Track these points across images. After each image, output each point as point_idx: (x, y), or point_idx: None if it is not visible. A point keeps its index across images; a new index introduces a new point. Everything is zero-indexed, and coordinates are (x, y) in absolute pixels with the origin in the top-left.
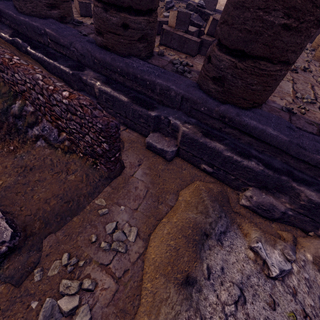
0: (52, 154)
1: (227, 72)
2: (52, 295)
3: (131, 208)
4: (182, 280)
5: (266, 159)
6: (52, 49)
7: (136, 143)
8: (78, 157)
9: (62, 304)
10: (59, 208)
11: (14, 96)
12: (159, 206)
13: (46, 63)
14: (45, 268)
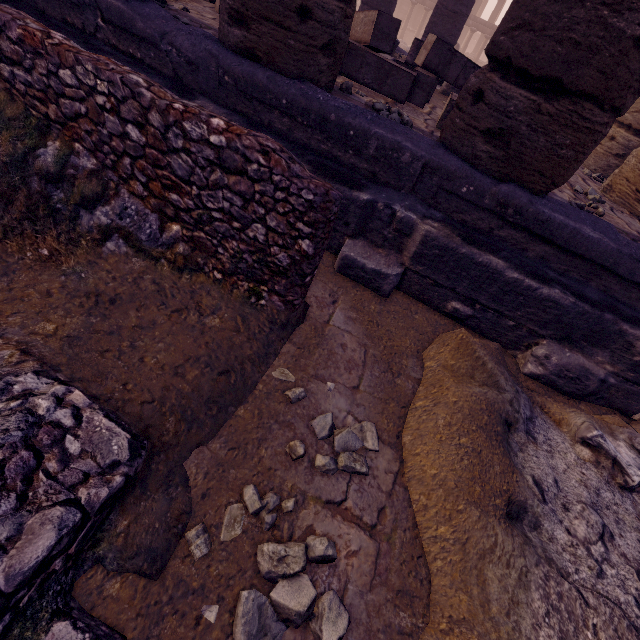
0: (150, 271)
1: (519, 120)
2: (247, 585)
3: (346, 385)
4: (505, 510)
5: (573, 286)
6: (105, 44)
7: None
8: (212, 281)
9: (283, 598)
10: (205, 388)
11: (41, 129)
12: (396, 381)
13: None
14: (211, 526)
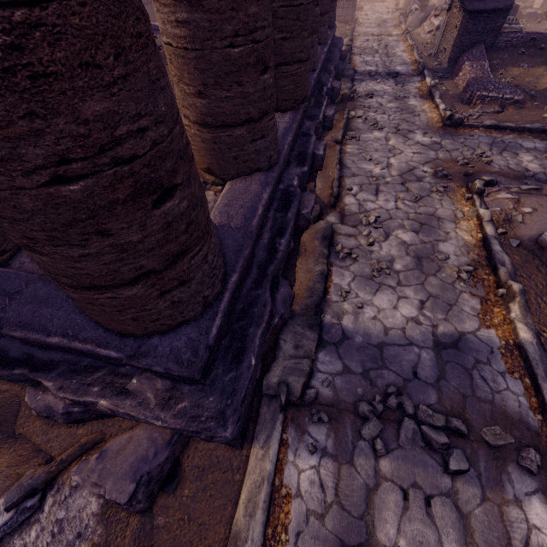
0: None
1: None
2: None
3: None
4: None
5: (5, 347)
6: None
7: None
8: None
9: None
10: None
11: None
12: None
13: None
14: None
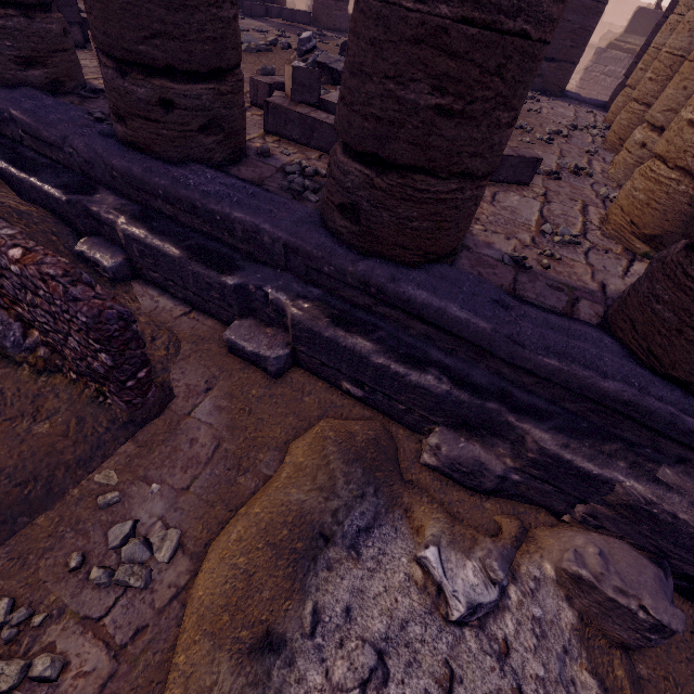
0: (8, 377)
1: (360, 195)
2: None
3: (174, 486)
4: (251, 643)
5: (460, 368)
6: (31, 149)
7: (209, 341)
8: (67, 381)
9: None
10: (3, 499)
11: None
12: (239, 479)
13: (16, 179)
14: None
